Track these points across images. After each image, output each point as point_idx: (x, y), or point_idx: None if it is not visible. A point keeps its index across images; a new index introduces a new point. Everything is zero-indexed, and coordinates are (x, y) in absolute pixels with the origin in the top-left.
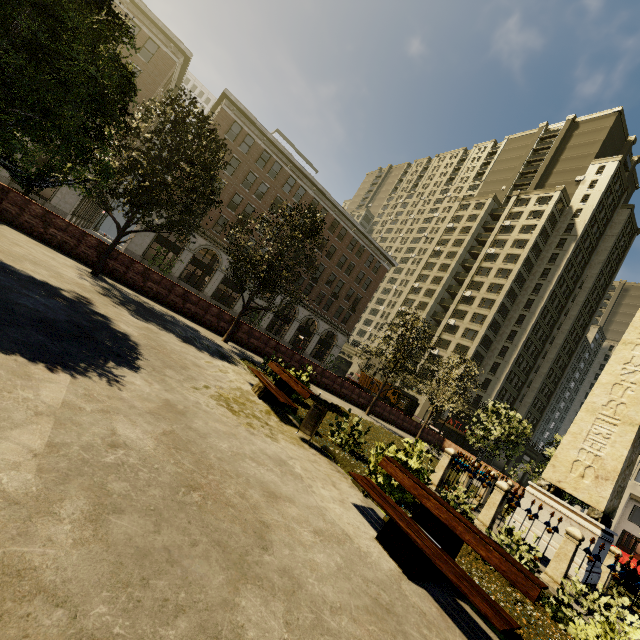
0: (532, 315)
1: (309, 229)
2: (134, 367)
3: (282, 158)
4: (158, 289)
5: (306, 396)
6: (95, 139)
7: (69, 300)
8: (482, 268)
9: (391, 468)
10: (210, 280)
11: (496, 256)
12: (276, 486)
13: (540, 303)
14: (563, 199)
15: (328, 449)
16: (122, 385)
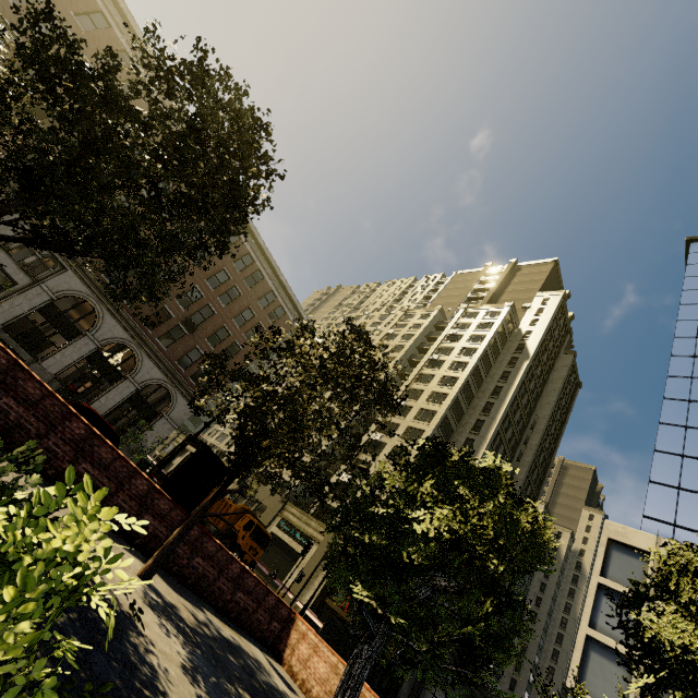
0: (483, 439)
1: None
2: None
3: None
4: None
5: None
6: None
7: None
8: (423, 375)
9: None
10: None
11: (440, 363)
12: None
13: (492, 425)
14: (513, 317)
15: None
16: None
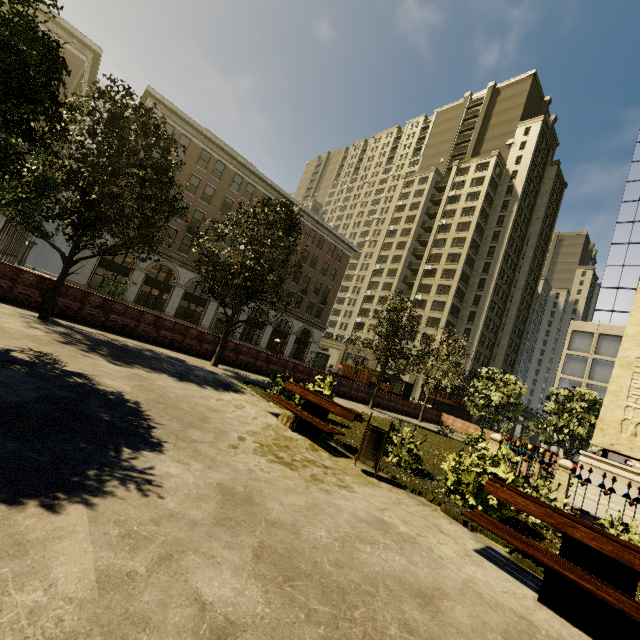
0: (491, 277)
1: (287, 225)
2: (154, 444)
3: (224, 156)
4: (124, 321)
5: (350, 417)
6: (22, 139)
7: (27, 364)
8: (438, 240)
9: (504, 493)
10: (170, 298)
11: (448, 227)
12: (413, 575)
13: (496, 265)
14: (499, 163)
15: (394, 475)
16: (158, 486)
